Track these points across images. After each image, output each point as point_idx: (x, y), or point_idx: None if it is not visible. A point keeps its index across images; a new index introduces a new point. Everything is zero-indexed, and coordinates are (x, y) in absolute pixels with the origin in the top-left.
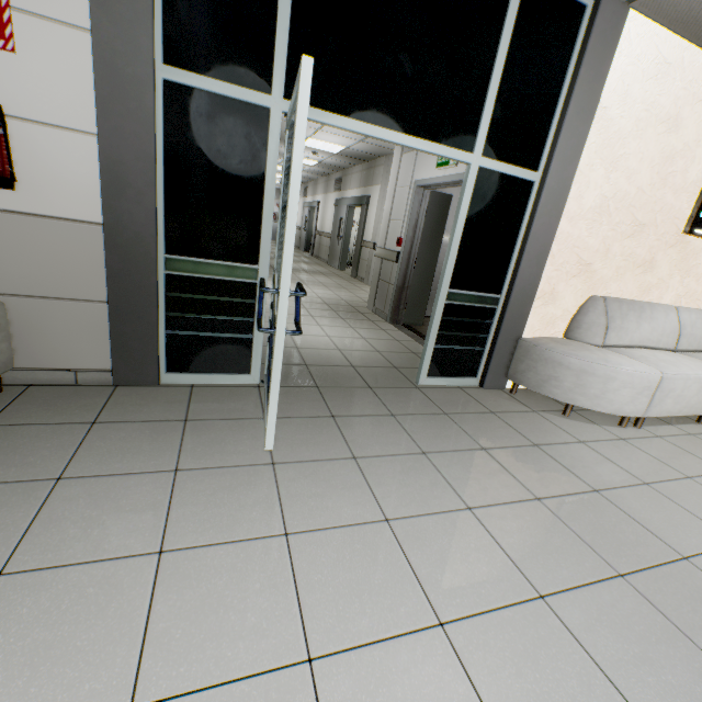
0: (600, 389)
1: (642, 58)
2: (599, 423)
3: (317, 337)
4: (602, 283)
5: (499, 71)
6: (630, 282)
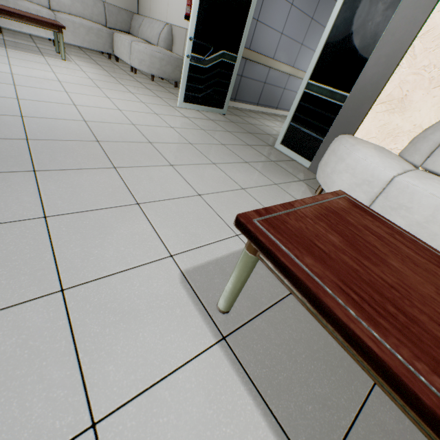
0: (331, 169)
1: None
2: None
3: None
4: None
5: None
6: None
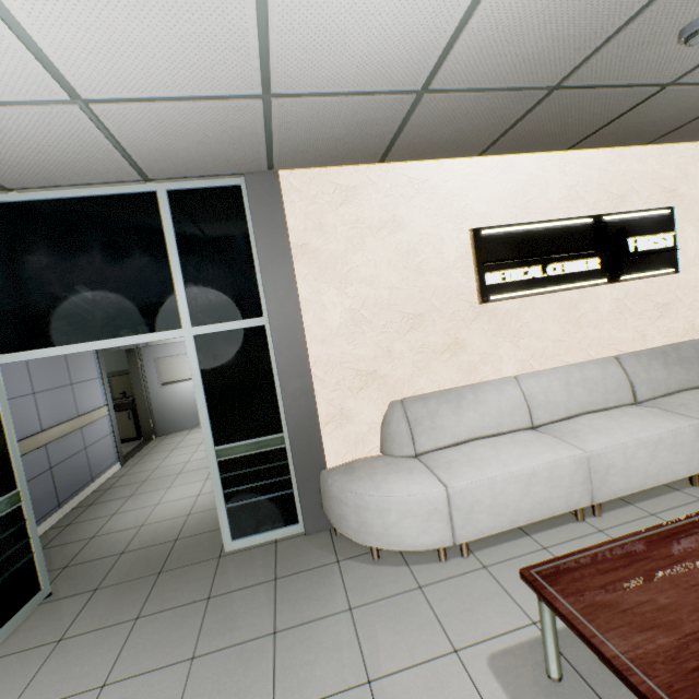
0: (381, 525)
1: (320, 195)
2: (413, 562)
3: (184, 500)
4: (404, 382)
5: (176, 261)
6: (442, 369)
